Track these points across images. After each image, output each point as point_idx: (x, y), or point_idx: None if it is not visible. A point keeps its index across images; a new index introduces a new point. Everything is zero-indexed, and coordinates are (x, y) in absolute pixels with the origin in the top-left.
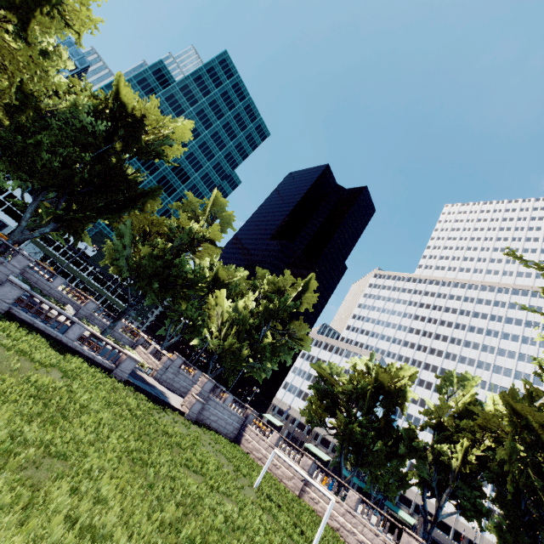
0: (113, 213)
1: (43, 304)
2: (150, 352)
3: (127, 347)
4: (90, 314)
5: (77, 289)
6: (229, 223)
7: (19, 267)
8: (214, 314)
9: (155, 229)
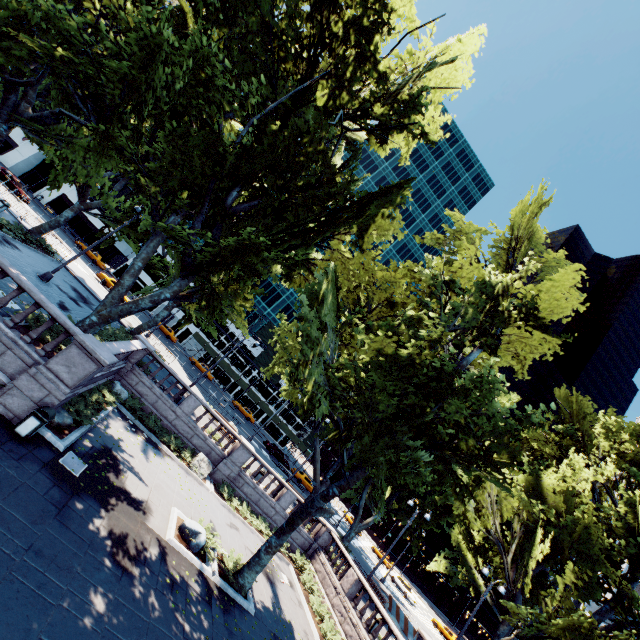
0: (301, 239)
1: (138, 466)
2: (348, 590)
3: (297, 554)
4: (237, 472)
5: (220, 420)
6: None
7: (68, 378)
8: (485, 500)
9: (379, 296)
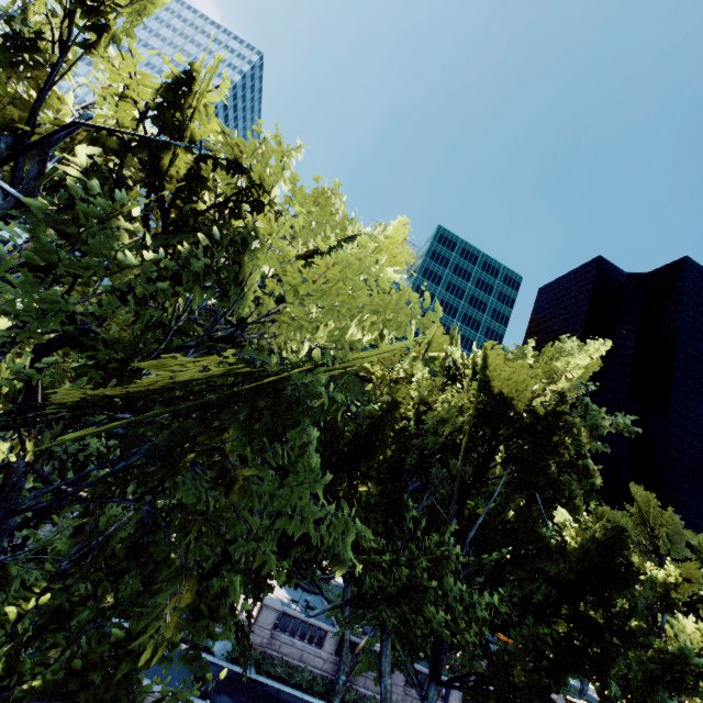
0: None
1: None
2: None
3: None
4: None
5: None
6: (680, 532)
7: None
8: None
9: None
